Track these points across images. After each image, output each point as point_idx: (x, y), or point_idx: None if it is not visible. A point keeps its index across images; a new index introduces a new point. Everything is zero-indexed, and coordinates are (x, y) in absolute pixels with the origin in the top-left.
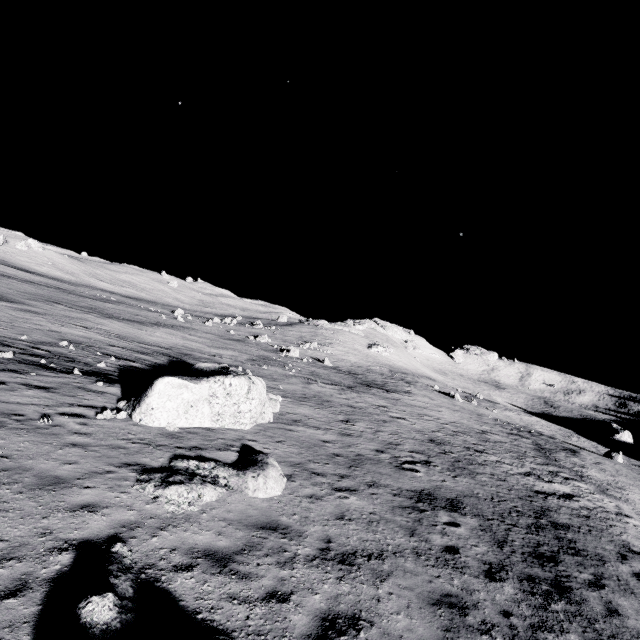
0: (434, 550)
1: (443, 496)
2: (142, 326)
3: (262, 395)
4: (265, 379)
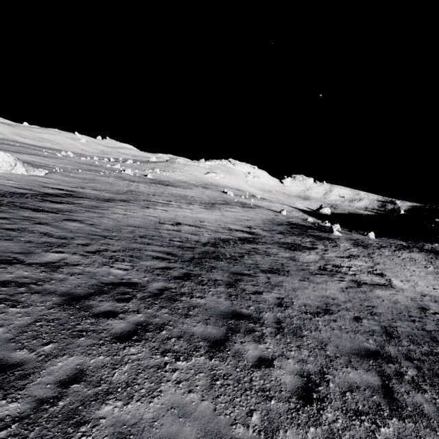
0: (20, 187)
1: (73, 191)
2: (14, 153)
3: (6, 159)
4: (68, 173)
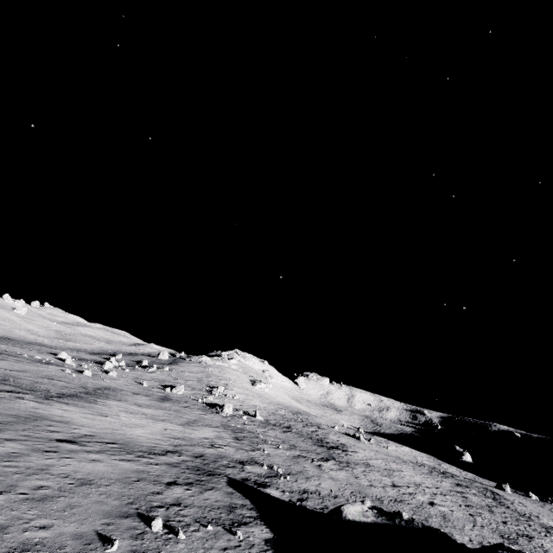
0: None
1: None
2: (92, 405)
3: None
4: (300, 478)
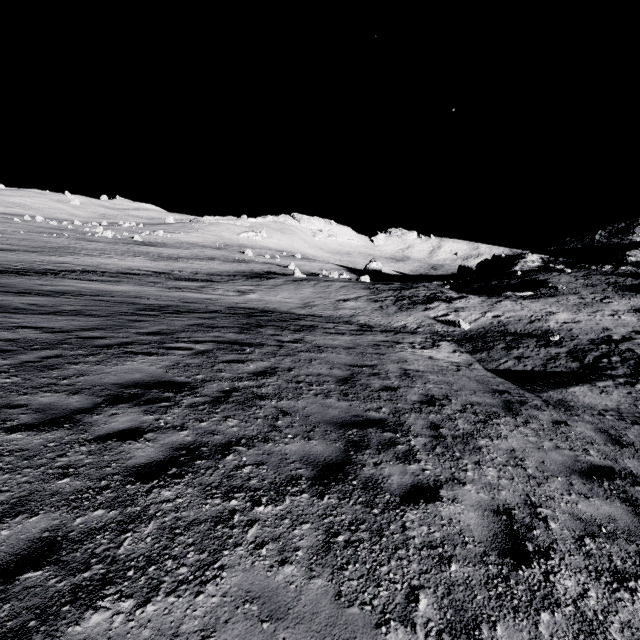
0: None
1: None
2: None
3: None
4: (0, 234)
